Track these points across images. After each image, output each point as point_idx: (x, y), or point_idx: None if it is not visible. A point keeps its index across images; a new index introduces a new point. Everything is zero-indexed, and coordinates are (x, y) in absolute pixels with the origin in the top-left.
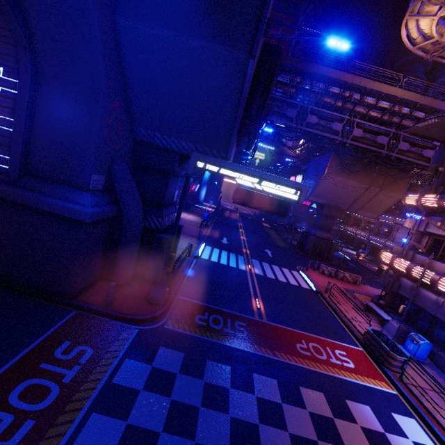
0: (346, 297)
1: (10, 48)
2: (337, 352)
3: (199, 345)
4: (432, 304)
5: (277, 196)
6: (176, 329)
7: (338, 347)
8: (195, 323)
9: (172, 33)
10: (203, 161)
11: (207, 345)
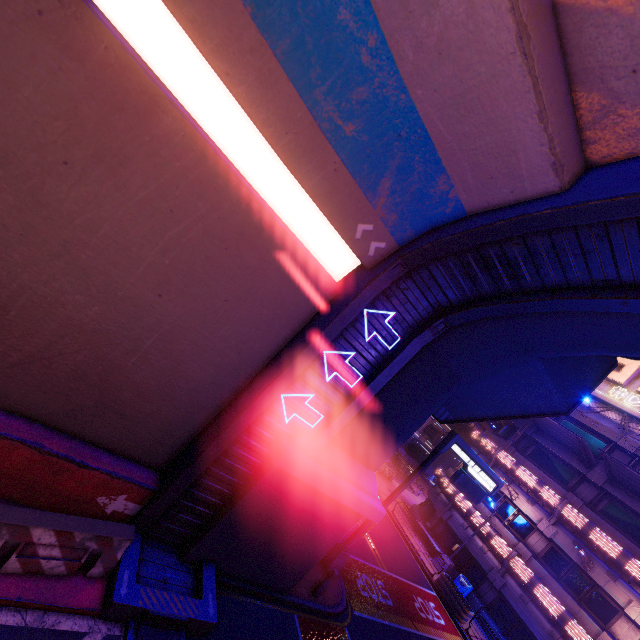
0: (417, 526)
1: (423, 303)
2: (431, 605)
3: (385, 636)
4: (477, 548)
5: (483, 486)
6: (362, 614)
7: (428, 597)
8: (364, 597)
9: (545, 371)
10: (458, 444)
11: (388, 634)
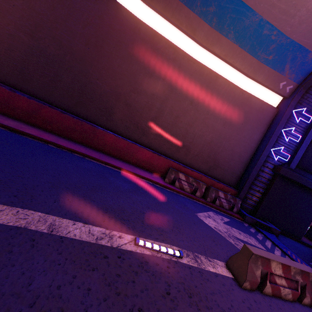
0: None
1: None
2: None
3: None
4: None
5: None
6: None
7: None
8: None
9: None
10: None
11: None
